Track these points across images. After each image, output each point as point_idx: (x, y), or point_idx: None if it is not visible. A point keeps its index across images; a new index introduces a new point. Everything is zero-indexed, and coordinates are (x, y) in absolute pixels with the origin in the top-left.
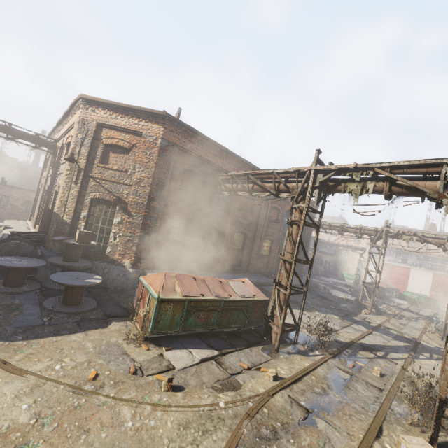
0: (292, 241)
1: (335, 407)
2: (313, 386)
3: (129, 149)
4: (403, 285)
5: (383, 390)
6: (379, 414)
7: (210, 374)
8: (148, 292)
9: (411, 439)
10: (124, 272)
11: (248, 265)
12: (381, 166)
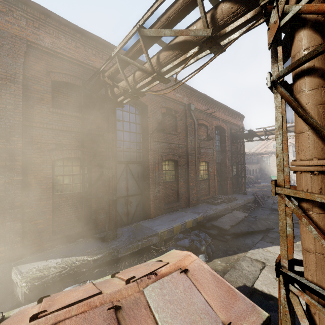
0: (311, 130)
1: None
2: None
3: None
4: None
5: None
6: None
7: None
8: None
9: None
10: None
11: (188, 197)
12: None
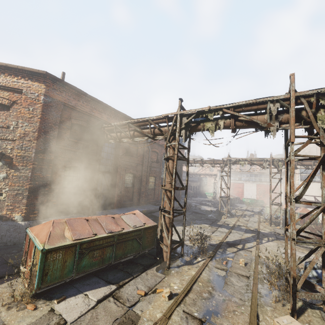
0: (169, 173)
1: (221, 307)
2: (202, 292)
3: (9, 106)
4: (241, 194)
5: (250, 277)
6: (253, 301)
7: (107, 315)
8: (33, 245)
9: (282, 321)
10: (15, 226)
11: (139, 198)
12: (227, 106)
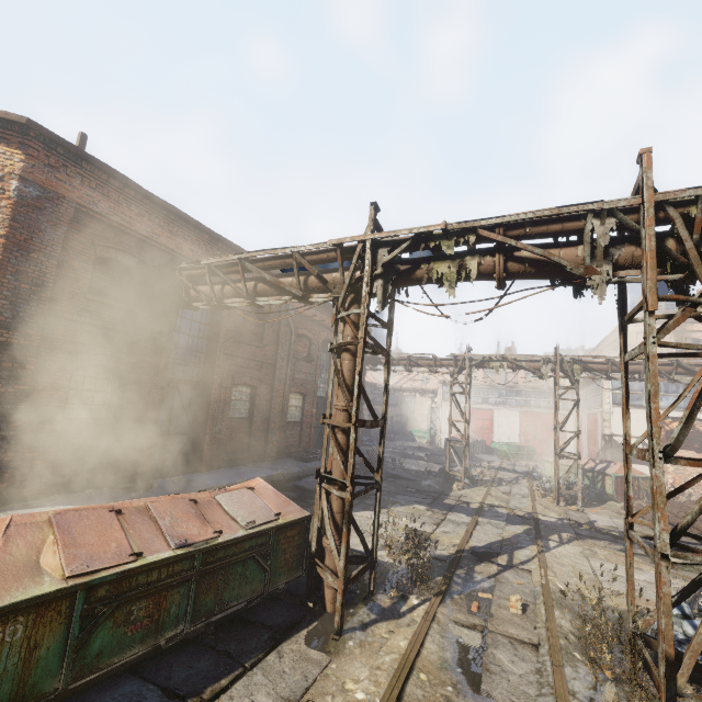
0: (344, 385)
1: None
2: None
3: None
4: (488, 433)
5: (540, 646)
6: None
7: None
8: None
9: None
10: None
11: (264, 446)
12: (488, 224)
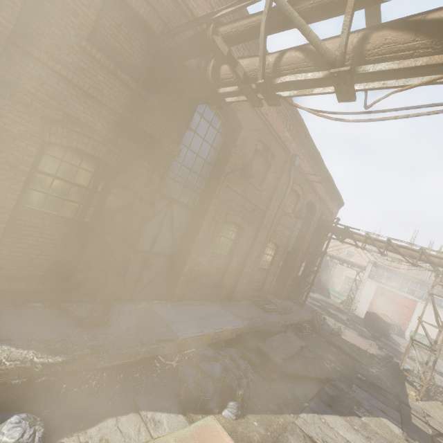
0: None
1: None
2: None
3: None
4: (405, 320)
5: None
6: None
7: None
8: None
9: None
10: None
11: (234, 286)
12: None
